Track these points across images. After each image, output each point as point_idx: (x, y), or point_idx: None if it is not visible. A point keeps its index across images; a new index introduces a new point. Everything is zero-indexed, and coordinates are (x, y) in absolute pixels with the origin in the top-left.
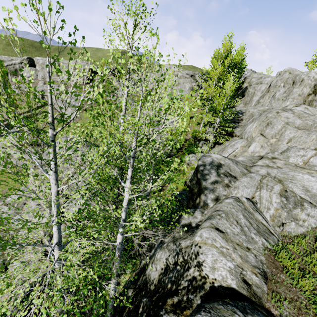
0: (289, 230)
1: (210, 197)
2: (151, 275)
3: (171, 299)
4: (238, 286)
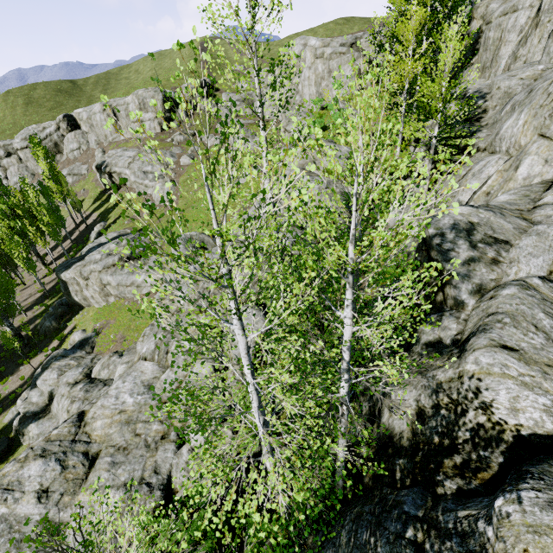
0: None
1: (465, 290)
2: (395, 425)
3: (450, 460)
4: None
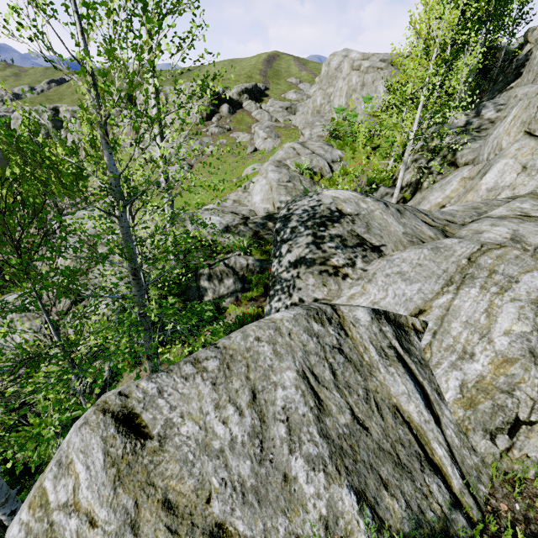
0: None
1: (277, 306)
2: None
3: None
4: None
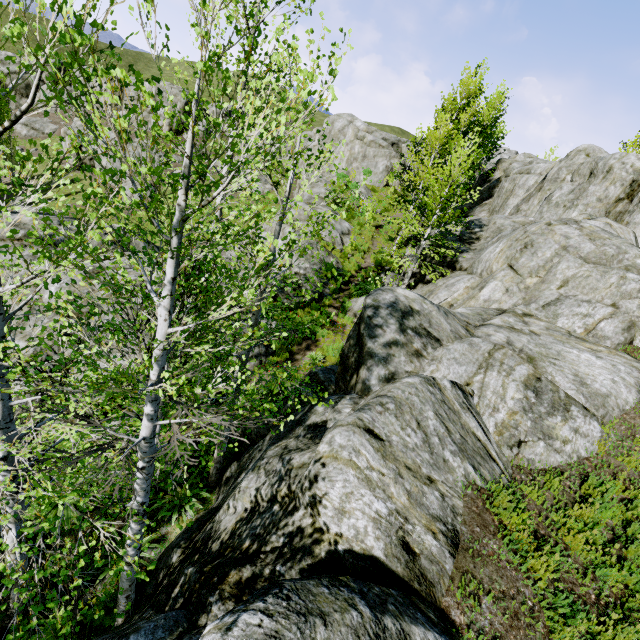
0: (530, 456)
1: (377, 374)
2: (223, 522)
3: (237, 572)
4: (388, 553)
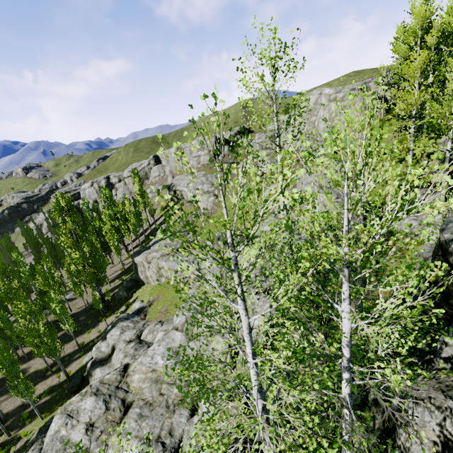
0: None
1: None
2: (413, 451)
3: None
4: None
